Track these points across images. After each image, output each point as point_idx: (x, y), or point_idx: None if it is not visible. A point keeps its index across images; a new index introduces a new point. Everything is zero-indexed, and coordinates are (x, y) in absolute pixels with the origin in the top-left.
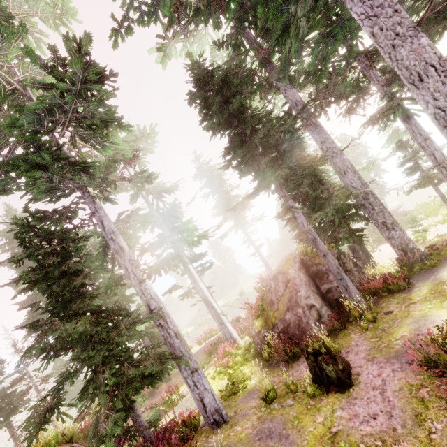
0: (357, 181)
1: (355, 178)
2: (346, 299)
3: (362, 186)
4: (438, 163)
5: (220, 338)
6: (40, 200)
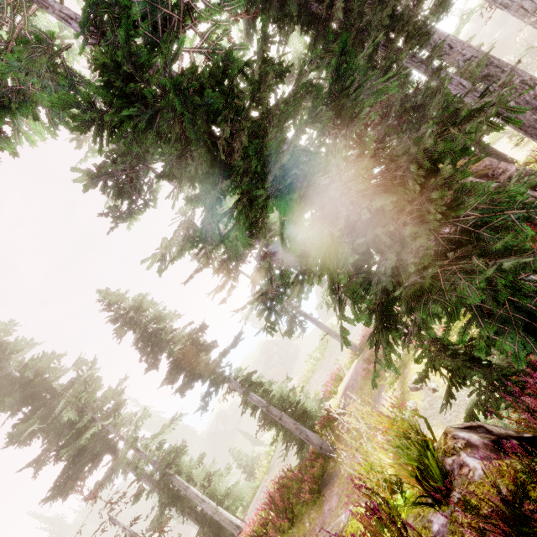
0: (470, 50)
1: (465, 47)
2: (536, 178)
3: (478, 52)
4: (531, 14)
5: (370, 356)
6: (130, 33)
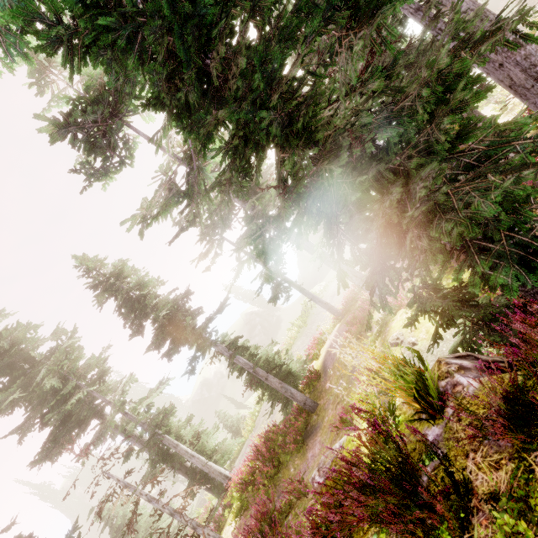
0: (466, 1)
1: None
2: None
3: (474, 4)
4: None
5: (352, 319)
6: None
